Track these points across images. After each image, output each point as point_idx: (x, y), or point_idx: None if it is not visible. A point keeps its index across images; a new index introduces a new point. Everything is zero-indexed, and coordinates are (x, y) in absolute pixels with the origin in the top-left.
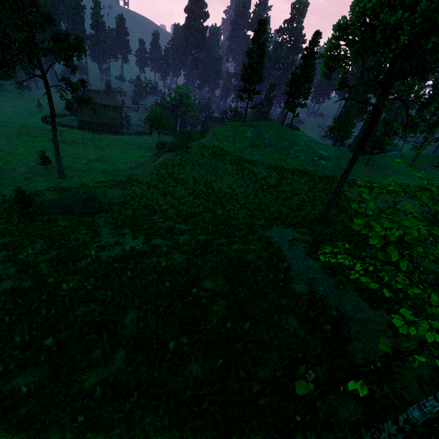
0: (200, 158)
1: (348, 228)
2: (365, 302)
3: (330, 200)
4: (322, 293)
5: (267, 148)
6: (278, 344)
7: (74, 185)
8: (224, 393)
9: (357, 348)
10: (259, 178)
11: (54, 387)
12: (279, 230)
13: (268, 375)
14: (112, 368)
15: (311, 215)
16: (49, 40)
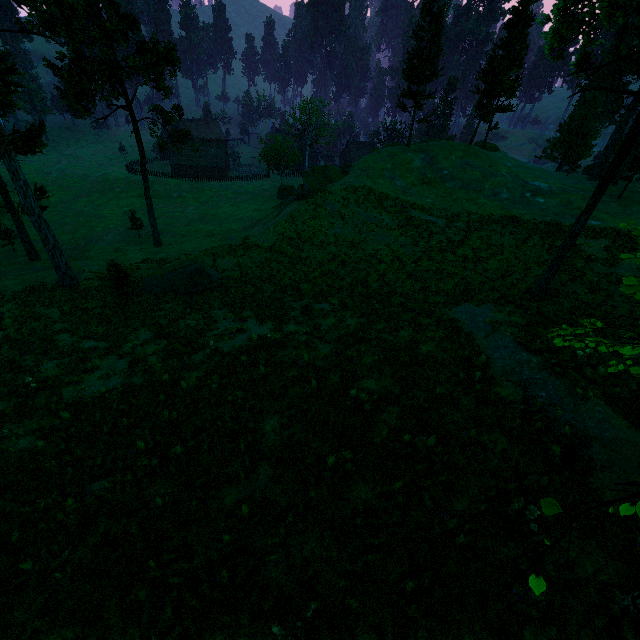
0: (343, 206)
1: (585, 304)
2: (619, 415)
3: (556, 260)
4: (545, 401)
5: (445, 184)
6: (478, 469)
7: (174, 255)
8: (406, 525)
9: (606, 481)
10: (435, 232)
11: (191, 502)
12: (469, 308)
13: (467, 508)
14: (256, 484)
15: (520, 285)
16: (133, 55)
